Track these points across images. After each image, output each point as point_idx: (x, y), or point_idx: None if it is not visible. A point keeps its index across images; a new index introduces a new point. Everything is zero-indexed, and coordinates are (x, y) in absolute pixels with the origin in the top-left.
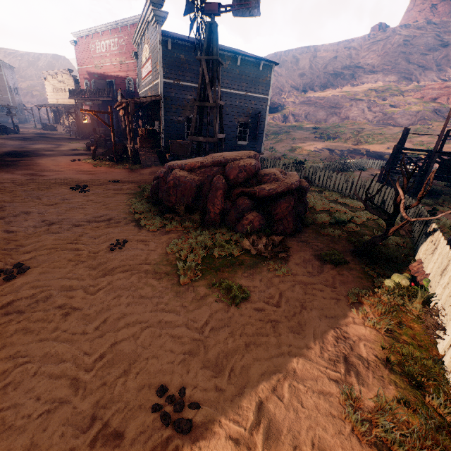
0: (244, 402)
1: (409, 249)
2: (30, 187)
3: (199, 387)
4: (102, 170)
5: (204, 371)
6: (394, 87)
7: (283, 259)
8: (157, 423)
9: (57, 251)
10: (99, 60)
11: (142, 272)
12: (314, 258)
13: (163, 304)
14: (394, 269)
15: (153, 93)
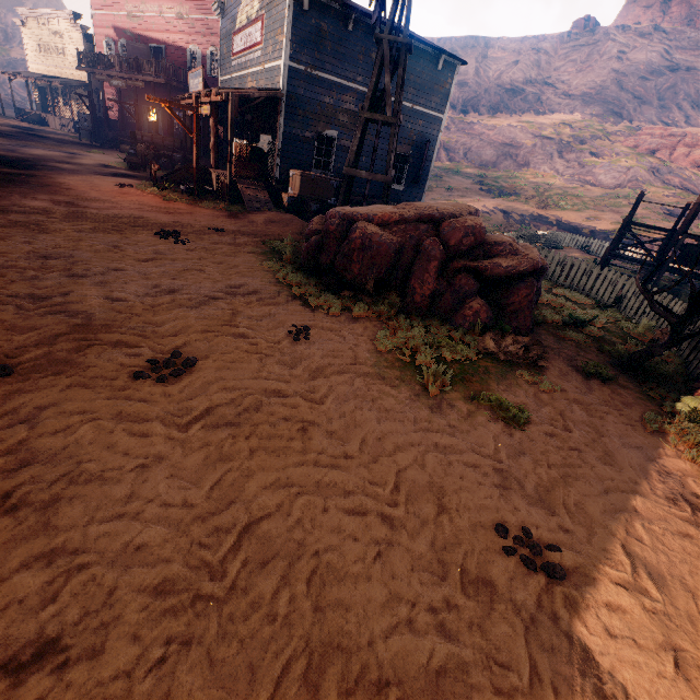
0: (606, 544)
1: (680, 366)
2: (87, 226)
3: (542, 528)
4: (183, 209)
5: (535, 509)
6: (597, 124)
7: (535, 369)
8: (522, 569)
9: (218, 337)
10: (137, 5)
11: (363, 376)
12: (572, 370)
13: (425, 422)
14: (674, 390)
15: (261, 83)
